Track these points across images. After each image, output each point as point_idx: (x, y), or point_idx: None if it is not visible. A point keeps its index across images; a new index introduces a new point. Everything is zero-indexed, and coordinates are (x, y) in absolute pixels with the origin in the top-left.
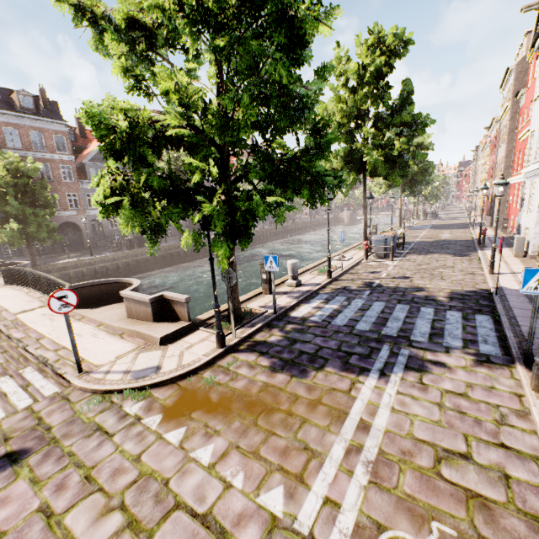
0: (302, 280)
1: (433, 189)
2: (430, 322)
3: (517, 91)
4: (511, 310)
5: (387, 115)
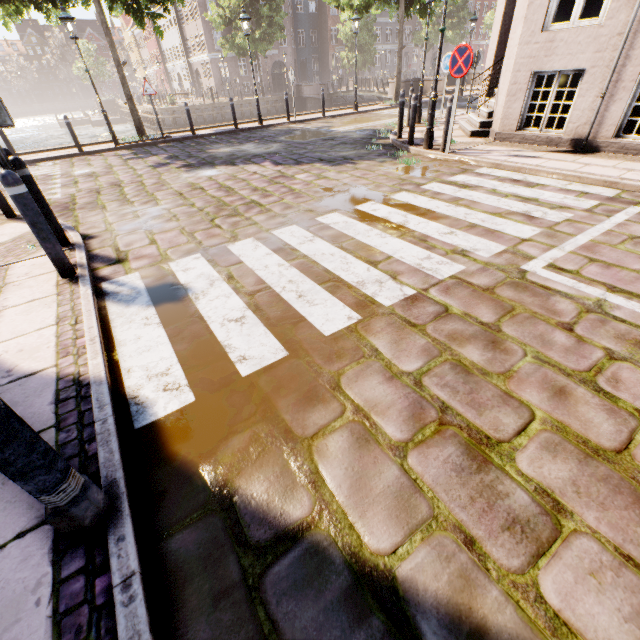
0: None
1: None
2: None
3: None
4: None
5: None
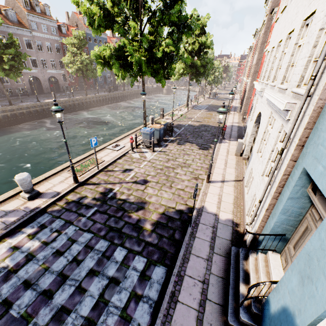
0: (50, 184)
1: (215, 77)
2: (102, 289)
3: (272, 8)
4: (188, 260)
5: (159, 11)
